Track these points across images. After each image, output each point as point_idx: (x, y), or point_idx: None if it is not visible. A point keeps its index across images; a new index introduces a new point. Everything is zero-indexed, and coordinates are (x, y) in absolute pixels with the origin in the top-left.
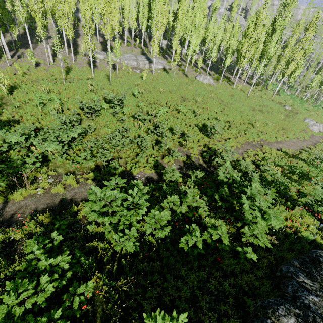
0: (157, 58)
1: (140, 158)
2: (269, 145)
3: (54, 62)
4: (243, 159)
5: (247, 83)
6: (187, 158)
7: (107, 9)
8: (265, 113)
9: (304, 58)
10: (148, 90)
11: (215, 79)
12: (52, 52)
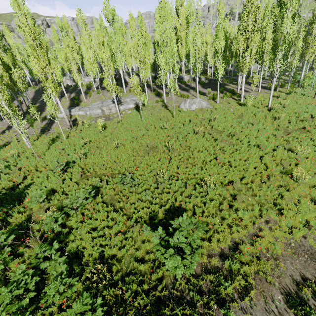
0: (131, 96)
1: None
2: None
3: None
4: None
5: (263, 88)
6: None
7: (40, 64)
8: (312, 134)
9: None
10: (100, 147)
11: (211, 98)
12: (5, 128)
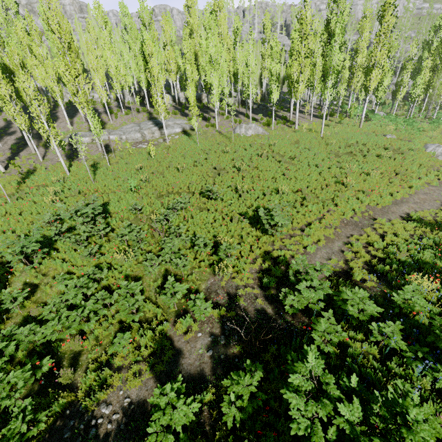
0: (173, 119)
1: (116, 347)
2: (385, 214)
3: (8, 168)
4: (346, 264)
5: (314, 116)
6: (231, 304)
7: (71, 73)
8: (357, 156)
9: (389, 60)
10: (159, 172)
11: (265, 125)
12: (9, 154)
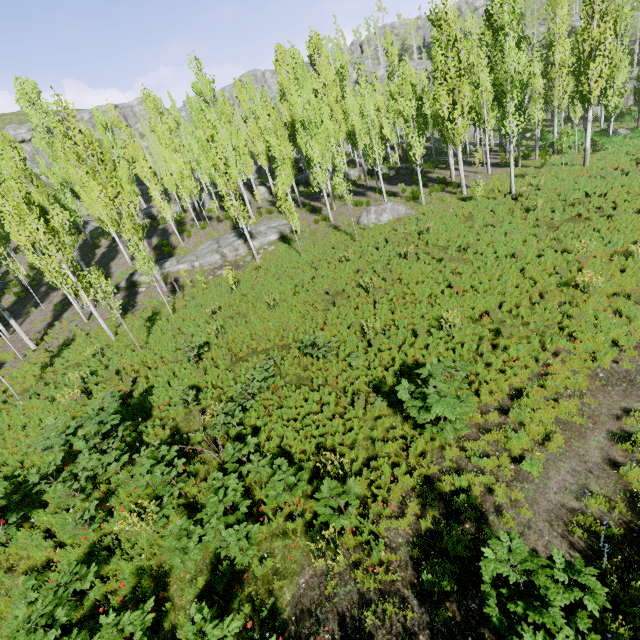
0: (266, 222)
1: None
2: None
3: (42, 342)
4: (635, 508)
5: (495, 166)
6: None
7: (108, 193)
8: (594, 221)
9: (617, 40)
10: (241, 313)
11: (410, 199)
12: (49, 319)
